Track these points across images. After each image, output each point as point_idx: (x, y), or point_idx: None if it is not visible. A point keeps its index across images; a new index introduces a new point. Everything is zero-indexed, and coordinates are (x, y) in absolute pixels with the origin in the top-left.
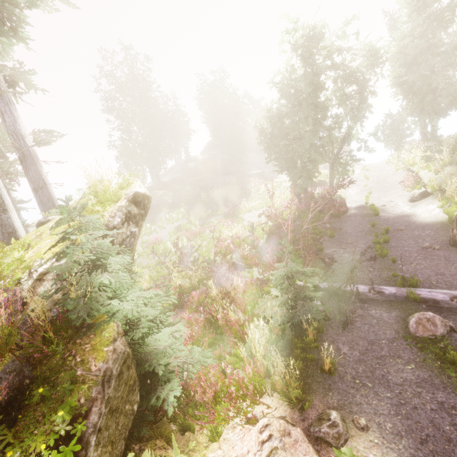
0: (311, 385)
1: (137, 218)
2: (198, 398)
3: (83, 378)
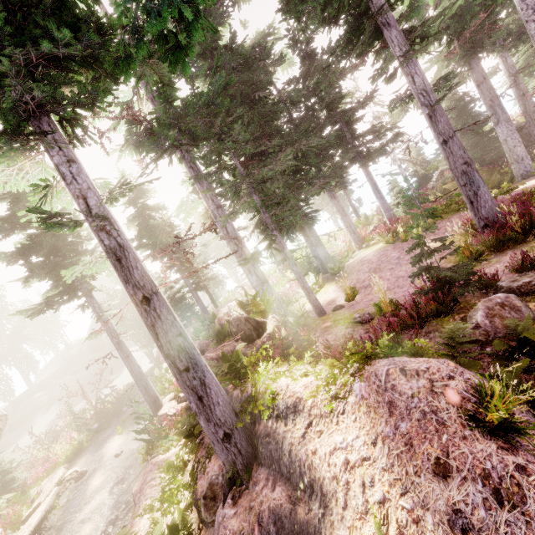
0: (79, 454)
1: None
2: (29, 480)
3: None
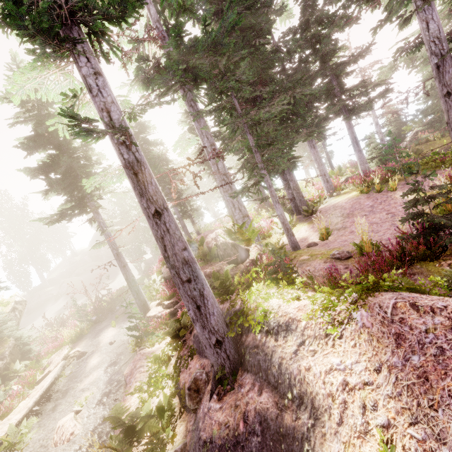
0: (80, 338)
1: (18, 309)
2: (42, 352)
3: (3, 348)
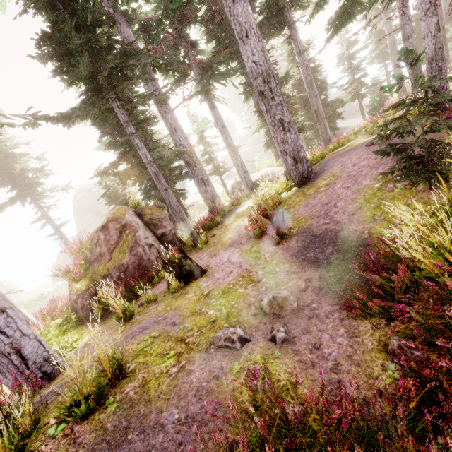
0: None
1: None
2: None
3: None
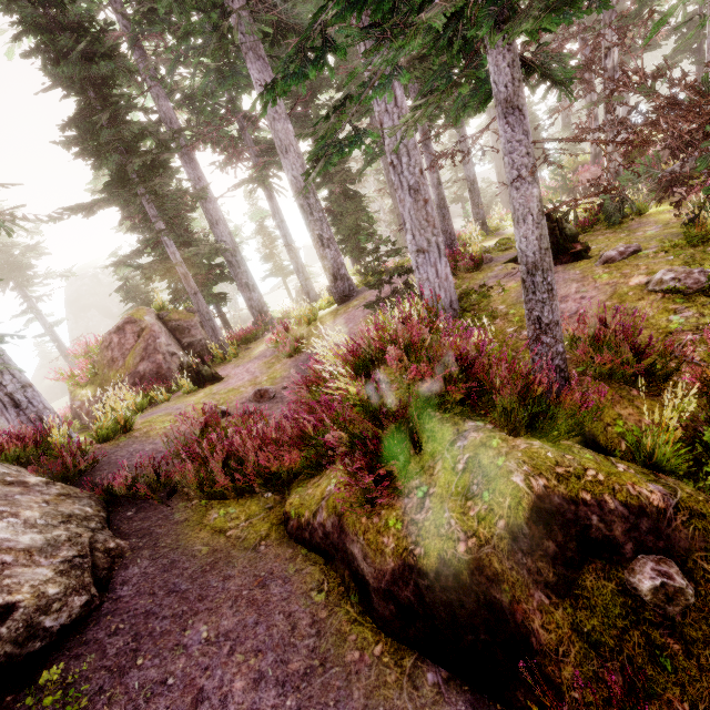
0: None
1: None
2: None
3: None
